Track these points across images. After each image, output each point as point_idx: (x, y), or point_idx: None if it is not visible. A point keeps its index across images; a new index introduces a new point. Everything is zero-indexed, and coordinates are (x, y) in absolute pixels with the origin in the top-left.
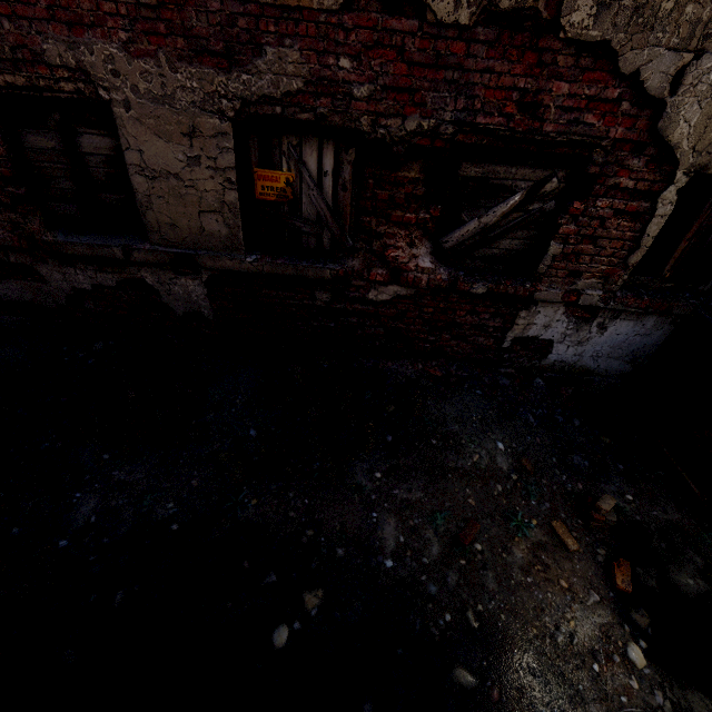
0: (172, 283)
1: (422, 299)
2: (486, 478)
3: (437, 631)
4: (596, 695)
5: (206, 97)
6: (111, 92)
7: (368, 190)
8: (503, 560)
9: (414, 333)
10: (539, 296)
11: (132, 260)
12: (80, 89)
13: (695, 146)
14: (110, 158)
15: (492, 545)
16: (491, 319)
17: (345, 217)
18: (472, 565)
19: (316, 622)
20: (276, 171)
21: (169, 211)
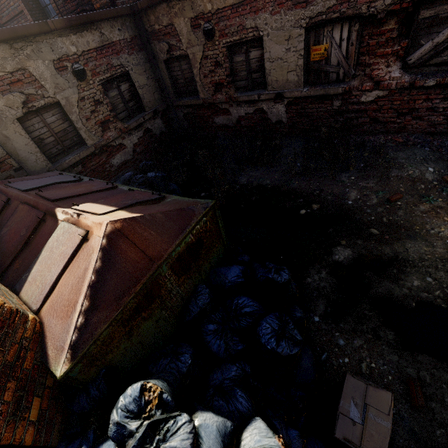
0: (273, 108)
1: (392, 97)
2: (415, 182)
3: (366, 220)
4: (443, 247)
5: (296, 22)
6: (263, 32)
7: (365, 42)
8: (411, 208)
9: (387, 118)
10: None
11: (260, 99)
12: (254, 34)
13: None
14: (258, 59)
15: (407, 204)
16: (440, 103)
17: (351, 59)
18: (392, 208)
19: (316, 211)
20: (320, 46)
21: (276, 75)
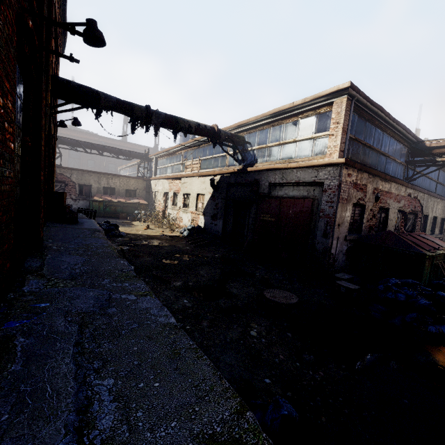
0: None
1: None
2: None
3: None
4: None
5: None
6: None
7: None
8: None
9: None
10: (66, 197)
11: None
12: None
13: (77, 181)
14: None
15: None
16: None
17: None
18: None
19: None
20: None
21: None
